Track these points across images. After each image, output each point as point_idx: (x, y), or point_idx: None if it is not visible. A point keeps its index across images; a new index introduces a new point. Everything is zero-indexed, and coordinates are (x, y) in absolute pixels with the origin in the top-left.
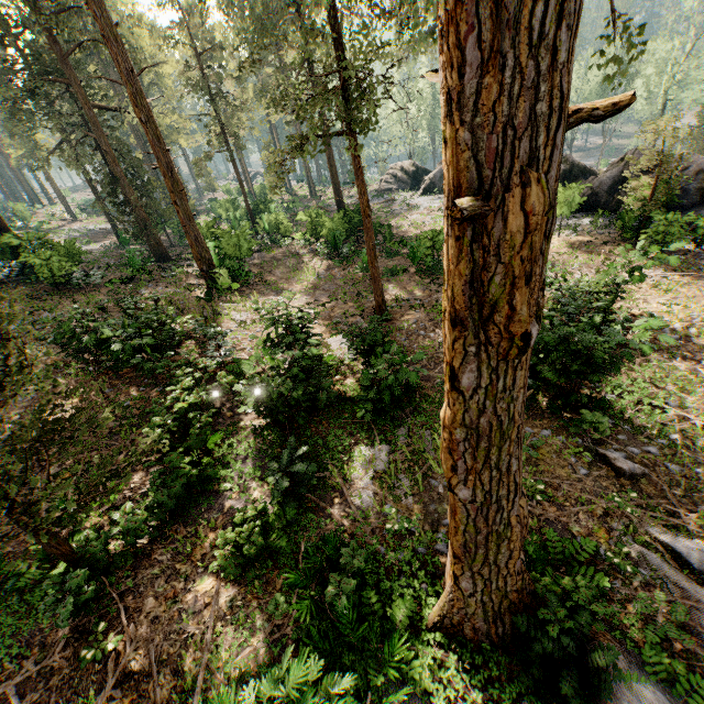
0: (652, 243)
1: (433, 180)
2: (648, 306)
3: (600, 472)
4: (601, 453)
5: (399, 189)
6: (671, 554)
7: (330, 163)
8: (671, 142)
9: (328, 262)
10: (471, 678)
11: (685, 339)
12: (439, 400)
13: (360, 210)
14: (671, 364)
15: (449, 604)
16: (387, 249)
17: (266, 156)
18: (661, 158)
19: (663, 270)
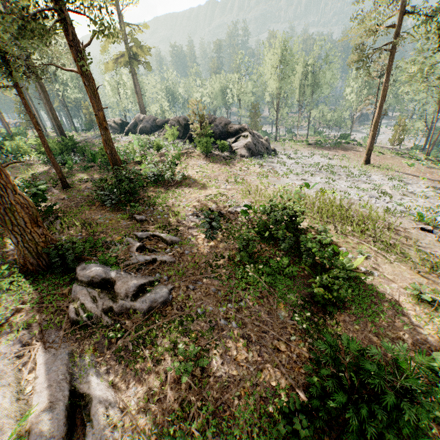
0: (203, 151)
1: (130, 128)
2: (191, 173)
3: (131, 222)
4: (134, 216)
5: (113, 133)
6: (137, 237)
7: (52, 112)
8: (200, 110)
9: (49, 166)
10: (32, 283)
11: (196, 182)
12: (75, 211)
13: (73, 139)
14: (183, 189)
15: (18, 255)
16: (88, 158)
17: (19, 109)
18: (199, 116)
19: (206, 161)
